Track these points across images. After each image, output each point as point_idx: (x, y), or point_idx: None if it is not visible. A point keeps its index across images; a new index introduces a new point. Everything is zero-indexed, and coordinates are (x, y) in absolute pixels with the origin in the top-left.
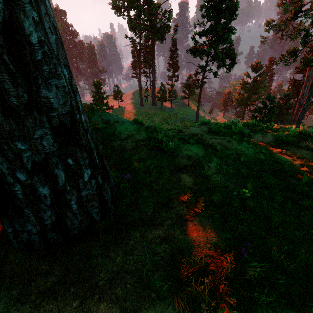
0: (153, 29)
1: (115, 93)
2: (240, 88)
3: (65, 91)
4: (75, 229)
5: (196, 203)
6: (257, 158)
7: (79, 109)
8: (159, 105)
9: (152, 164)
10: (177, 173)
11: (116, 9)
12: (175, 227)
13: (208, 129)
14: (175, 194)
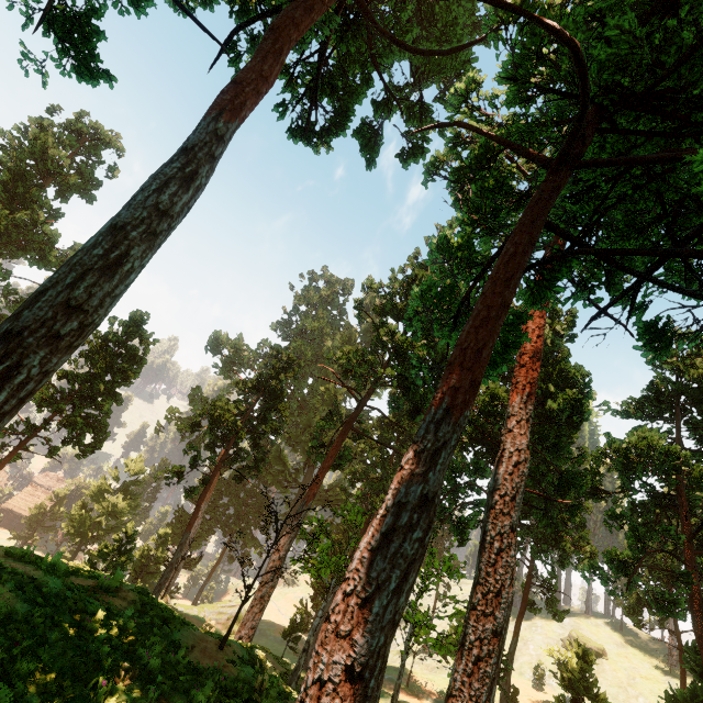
0: None
1: None
2: (91, 495)
3: None
4: None
5: None
6: (61, 594)
7: None
8: None
9: None
10: None
11: None
12: None
13: (5, 552)
14: None
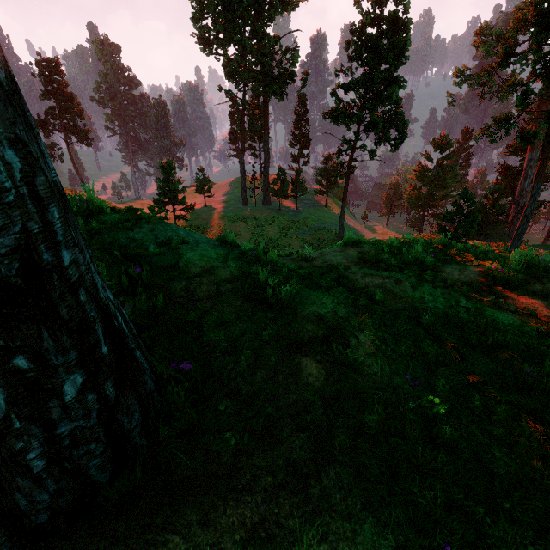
0: (267, 77)
1: (198, 182)
2: (415, 178)
3: (5, 200)
4: (40, 512)
5: (331, 430)
6: (452, 318)
7: (57, 237)
8: (276, 205)
9: (244, 333)
10: (294, 356)
11: (204, 44)
12: (281, 496)
13: (359, 255)
14: (286, 407)
